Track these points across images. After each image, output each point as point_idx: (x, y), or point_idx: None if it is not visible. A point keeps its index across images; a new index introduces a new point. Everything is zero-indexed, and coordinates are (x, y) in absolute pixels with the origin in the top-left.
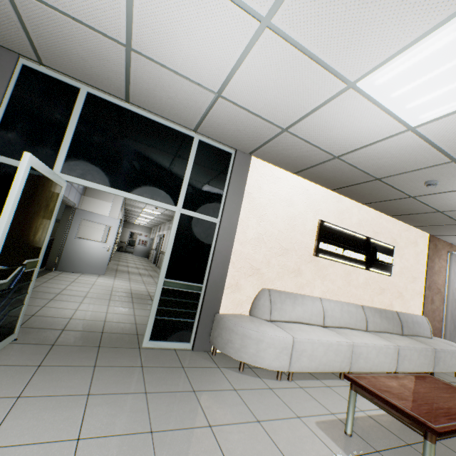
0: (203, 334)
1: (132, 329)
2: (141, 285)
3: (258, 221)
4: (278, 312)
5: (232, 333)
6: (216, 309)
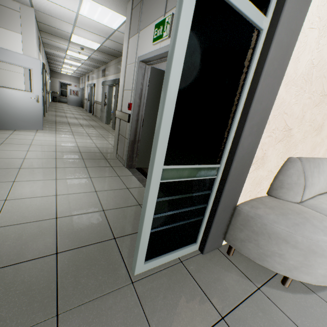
0: (216, 233)
1: (102, 227)
2: (87, 139)
3: (319, 36)
4: (308, 190)
5: (284, 245)
6: (236, 198)
